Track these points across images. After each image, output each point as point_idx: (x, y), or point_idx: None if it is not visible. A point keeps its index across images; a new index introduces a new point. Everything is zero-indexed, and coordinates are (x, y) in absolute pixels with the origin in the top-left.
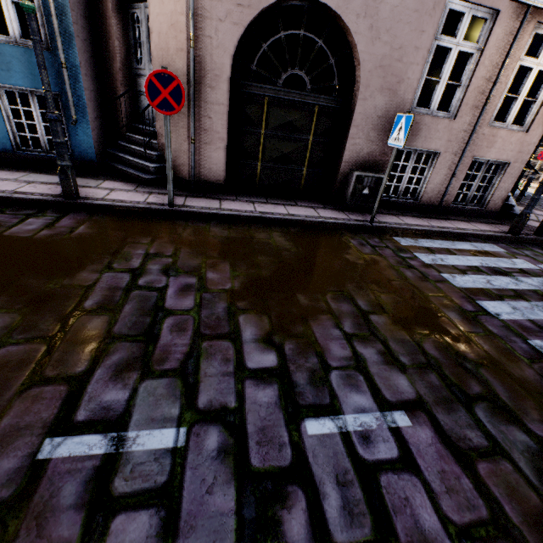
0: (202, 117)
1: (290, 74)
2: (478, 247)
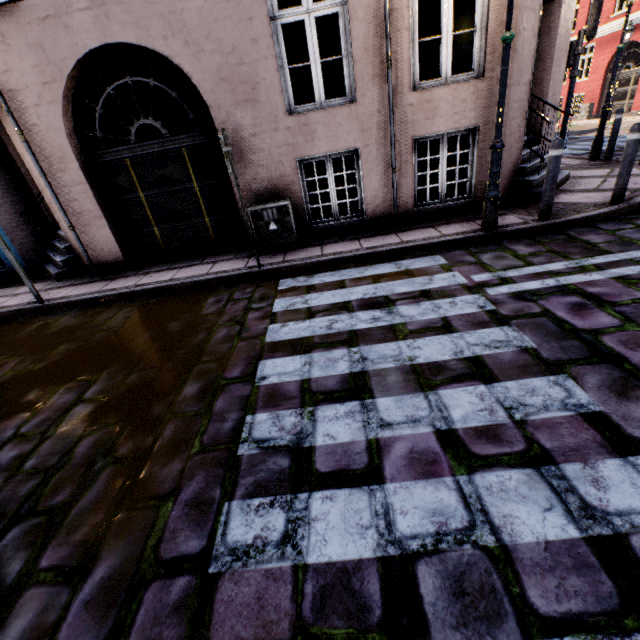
0: (69, 202)
1: (138, 126)
2: (404, 266)
